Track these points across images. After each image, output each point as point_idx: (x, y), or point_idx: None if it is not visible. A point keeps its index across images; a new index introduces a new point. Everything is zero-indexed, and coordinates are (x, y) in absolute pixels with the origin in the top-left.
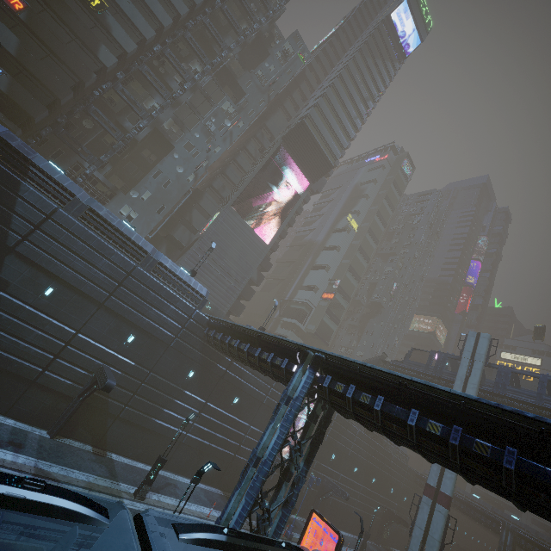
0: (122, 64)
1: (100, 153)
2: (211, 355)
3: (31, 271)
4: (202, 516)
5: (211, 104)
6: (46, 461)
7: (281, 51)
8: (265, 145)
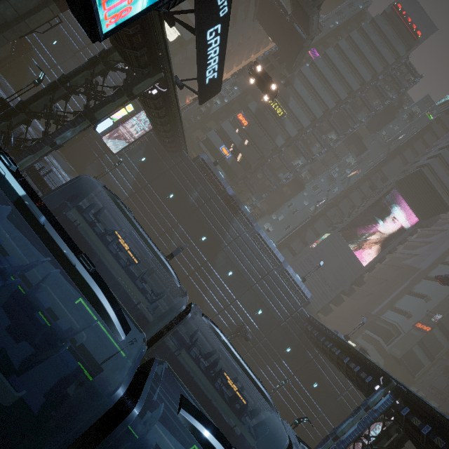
0: (286, 141)
1: (261, 191)
2: (304, 342)
3: (226, 261)
4: None
5: (337, 159)
6: None
7: (407, 113)
8: (377, 185)
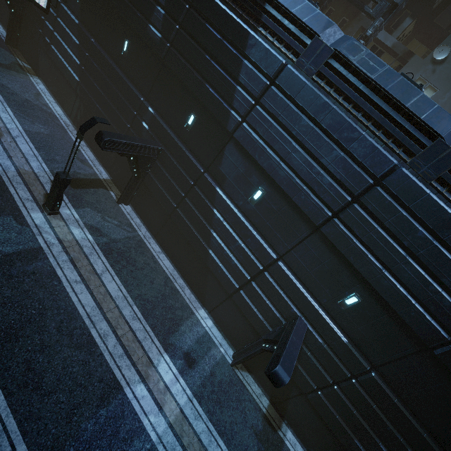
0: None
1: None
2: None
3: (245, 165)
4: None
5: None
6: (200, 402)
7: None
8: None
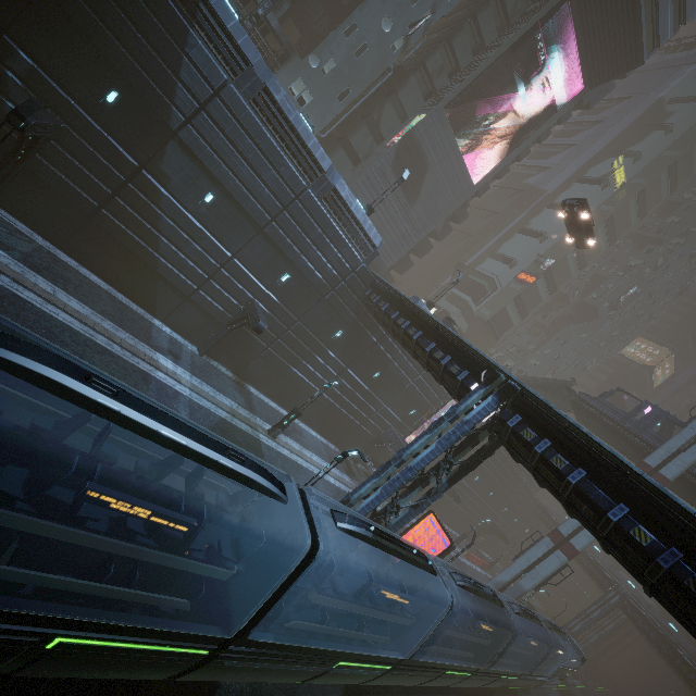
0: None
1: None
2: (365, 320)
3: (193, 168)
4: (321, 469)
5: None
6: (198, 378)
7: None
8: None
